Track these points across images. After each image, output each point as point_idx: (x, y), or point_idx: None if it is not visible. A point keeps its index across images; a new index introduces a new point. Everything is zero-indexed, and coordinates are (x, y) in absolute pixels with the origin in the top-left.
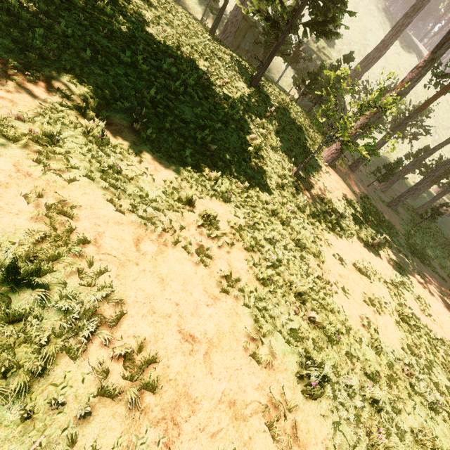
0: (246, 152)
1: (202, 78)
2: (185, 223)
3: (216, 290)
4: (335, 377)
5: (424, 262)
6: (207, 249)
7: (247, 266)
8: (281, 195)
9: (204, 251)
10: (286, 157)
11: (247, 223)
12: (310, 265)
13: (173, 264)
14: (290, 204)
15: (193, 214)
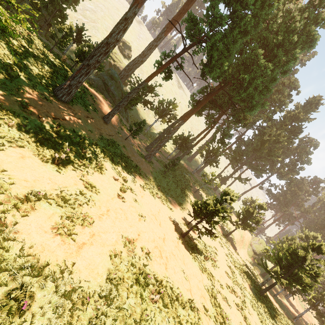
0: None
1: None
2: None
3: None
4: None
5: (157, 196)
6: None
7: None
8: None
9: None
10: None
11: None
12: None
13: None
14: None
15: None
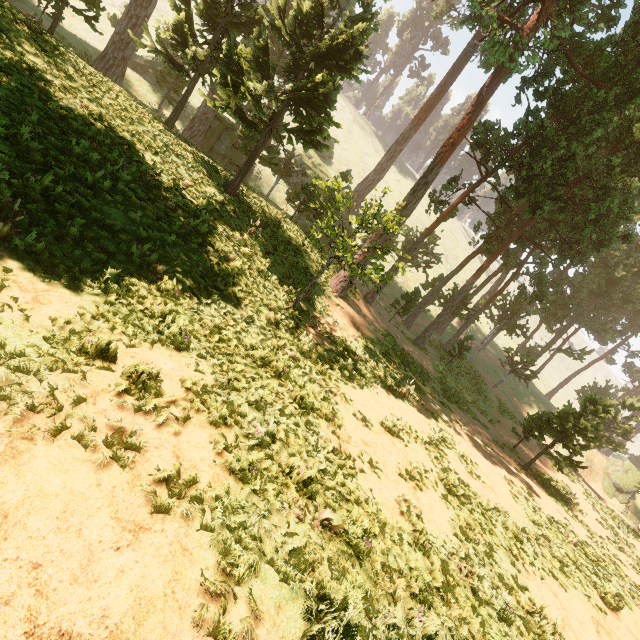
0: (219, 278)
1: (146, 174)
2: (88, 392)
3: (144, 510)
4: (368, 621)
5: (463, 409)
6: (132, 433)
7: (213, 454)
8: (276, 337)
9: (124, 438)
10: (281, 286)
11: (217, 382)
12: (321, 434)
13: (42, 476)
14: (290, 348)
15: (111, 373)
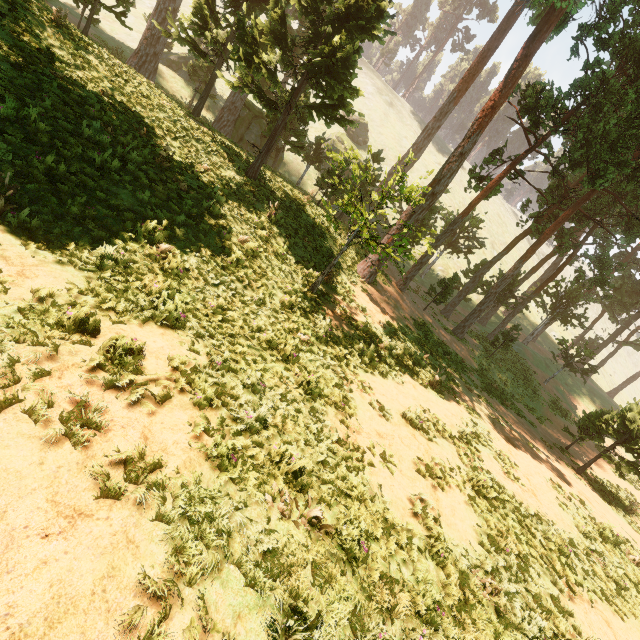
0: (229, 259)
1: (159, 156)
2: (55, 366)
3: (89, 494)
4: None
5: (506, 404)
6: (96, 410)
7: (190, 437)
8: (289, 320)
9: (83, 415)
10: (301, 270)
11: (212, 362)
12: (326, 423)
13: None
14: (304, 332)
15: (87, 348)
